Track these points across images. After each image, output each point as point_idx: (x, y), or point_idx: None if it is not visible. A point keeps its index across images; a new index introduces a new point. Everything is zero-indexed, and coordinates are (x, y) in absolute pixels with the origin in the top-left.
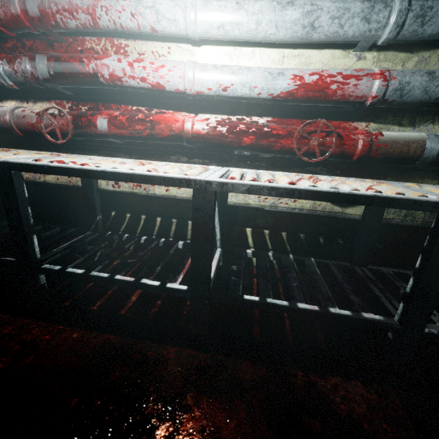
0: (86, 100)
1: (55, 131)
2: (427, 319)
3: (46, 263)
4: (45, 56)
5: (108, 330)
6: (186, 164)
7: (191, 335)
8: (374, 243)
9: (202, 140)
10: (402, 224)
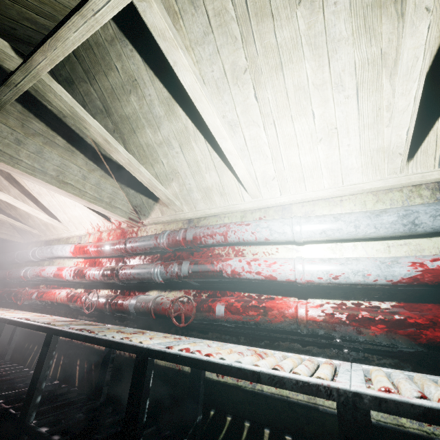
0: (208, 288)
1: (180, 315)
2: None
3: None
4: (189, 262)
5: None
6: (303, 356)
7: None
8: None
9: (319, 328)
10: None
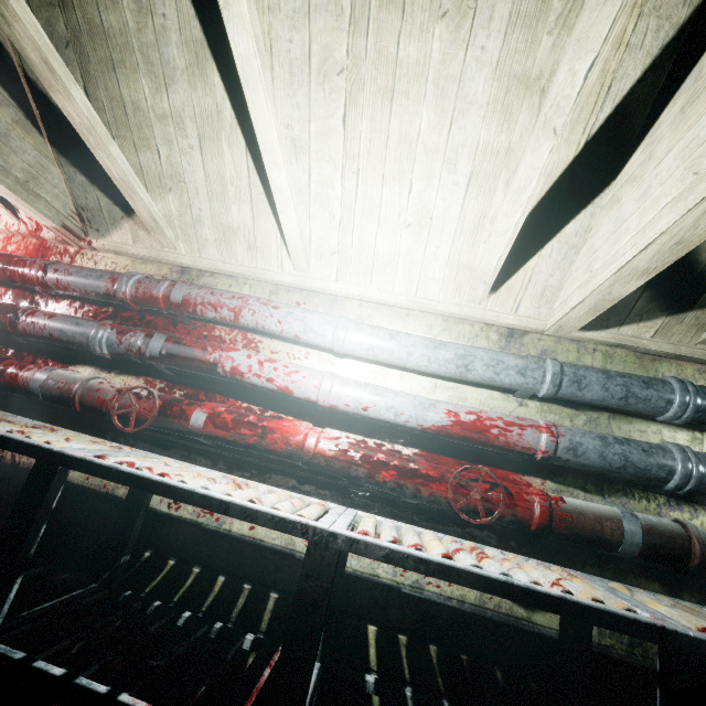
0: (187, 384)
1: (130, 414)
2: None
3: None
4: (166, 336)
5: None
6: (295, 494)
7: None
8: (593, 699)
9: (325, 464)
10: (630, 662)
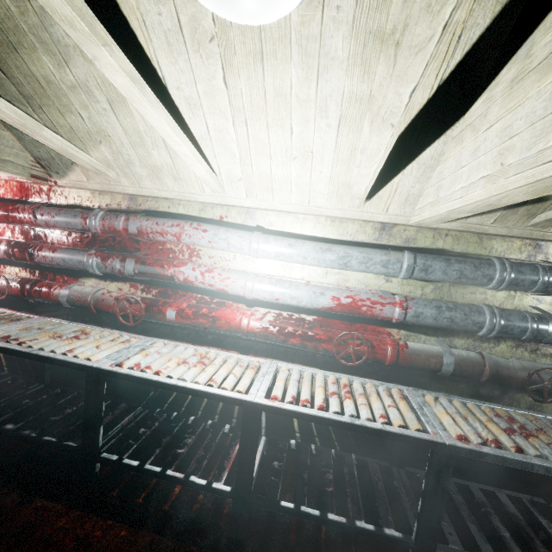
0: (158, 285)
1: (128, 314)
2: (436, 540)
3: (103, 451)
4: (134, 260)
5: (153, 528)
6: (239, 356)
7: (229, 540)
8: None
9: (256, 336)
10: None
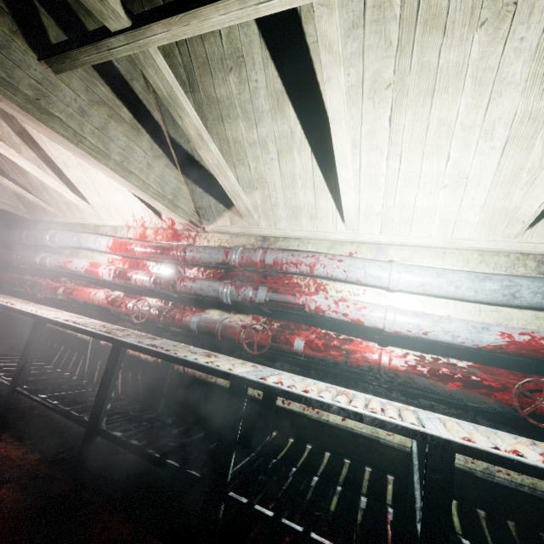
0: (280, 318)
1: (252, 342)
2: None
3: (229, 489)
4: (266, 288)
5: None
6: (381, 399)
7: None
8: None
9: (399, 376)
10: None
